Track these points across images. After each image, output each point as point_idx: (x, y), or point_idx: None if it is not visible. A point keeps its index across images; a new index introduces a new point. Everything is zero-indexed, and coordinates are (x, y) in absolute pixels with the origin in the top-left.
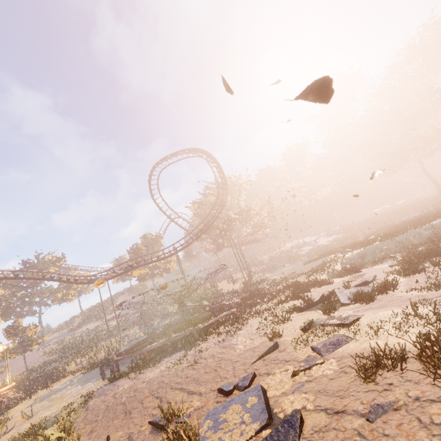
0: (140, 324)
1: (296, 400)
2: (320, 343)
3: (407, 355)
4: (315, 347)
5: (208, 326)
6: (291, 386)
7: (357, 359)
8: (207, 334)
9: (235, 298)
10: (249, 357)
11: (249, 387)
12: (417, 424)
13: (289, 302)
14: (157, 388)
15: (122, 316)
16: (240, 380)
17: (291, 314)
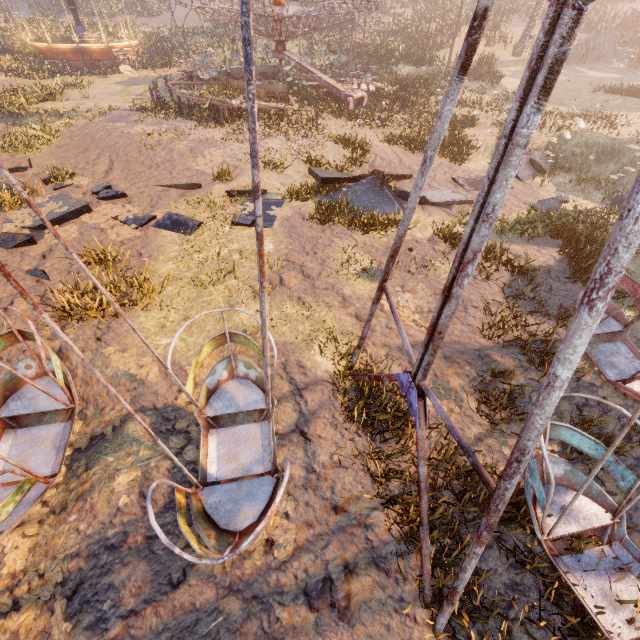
0: (306, 37)
1: (67, 232)
2: (176, 215)
3: (131, 274)
4: (166, 215)
5: (232, 110)
6: (98, 223)
7: (136, 248)
8: (228, 120)
9: (375, 85)
10: (177, 178)
11: (104, 201)
12: (16, 292)
13: (342, 147)
14: (108, 147)
15: (308, 4)
16: (109, 191)
17: (289, 166)
